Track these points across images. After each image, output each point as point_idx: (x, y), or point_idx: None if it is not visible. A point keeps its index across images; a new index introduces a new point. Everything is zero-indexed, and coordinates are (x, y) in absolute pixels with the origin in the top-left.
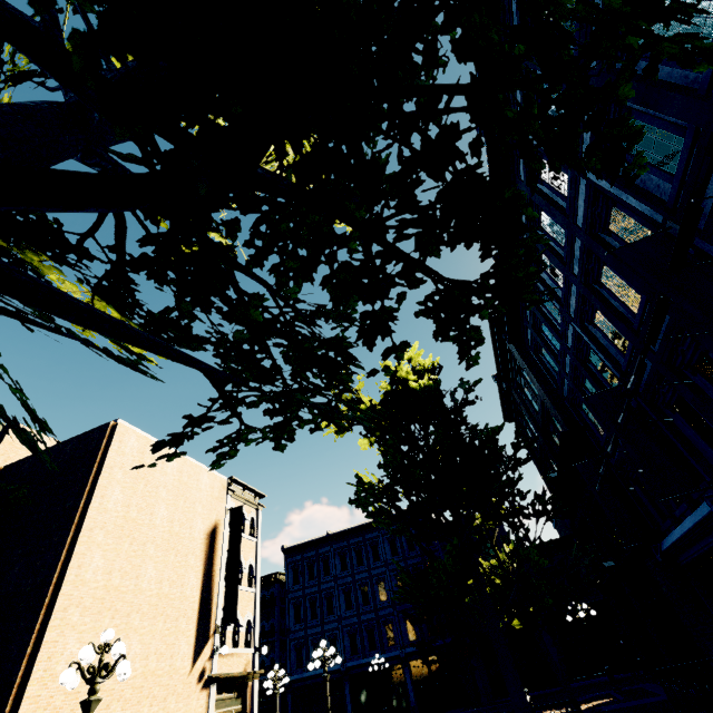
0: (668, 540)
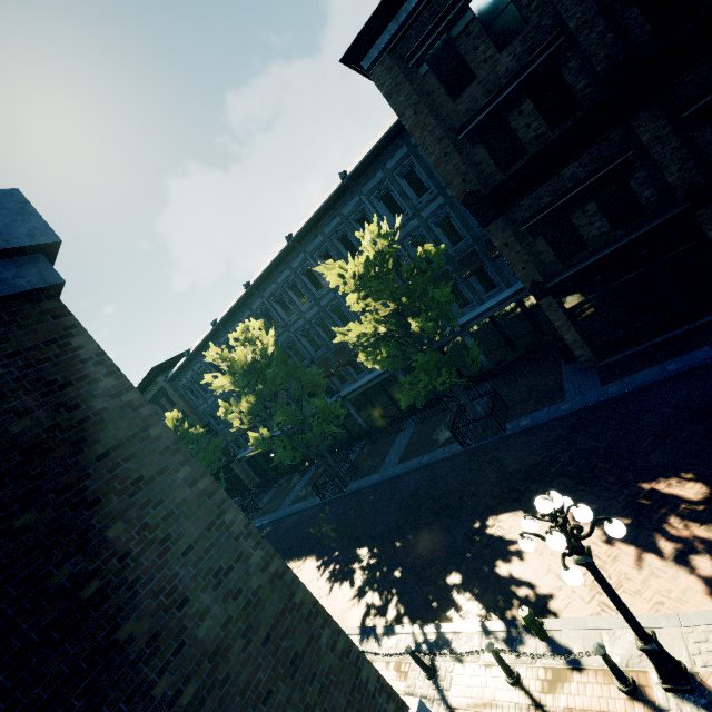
0: (243, 455)
